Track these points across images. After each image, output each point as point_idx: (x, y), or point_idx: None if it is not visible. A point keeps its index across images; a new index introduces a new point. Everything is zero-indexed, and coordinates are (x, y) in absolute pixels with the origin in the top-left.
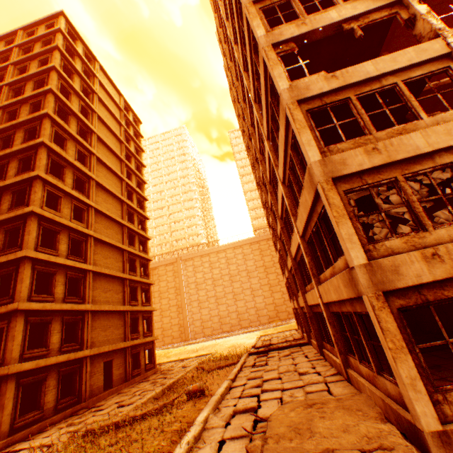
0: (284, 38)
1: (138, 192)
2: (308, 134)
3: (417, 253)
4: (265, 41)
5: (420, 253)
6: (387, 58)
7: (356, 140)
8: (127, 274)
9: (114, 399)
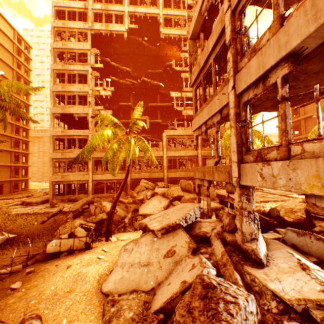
0: (57, 112)
1: (24, 102)
2: (52, 145)
3: (61, 176)
4: (52, 111)
5: (61, 176)
6: (77, 131)
7: (62, 150)
8: (14, 149)
9: (3, 197)
